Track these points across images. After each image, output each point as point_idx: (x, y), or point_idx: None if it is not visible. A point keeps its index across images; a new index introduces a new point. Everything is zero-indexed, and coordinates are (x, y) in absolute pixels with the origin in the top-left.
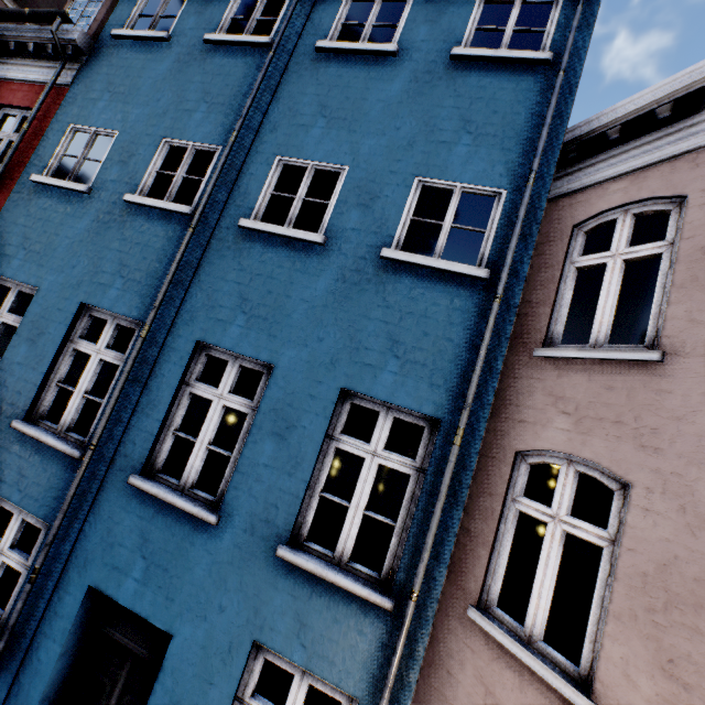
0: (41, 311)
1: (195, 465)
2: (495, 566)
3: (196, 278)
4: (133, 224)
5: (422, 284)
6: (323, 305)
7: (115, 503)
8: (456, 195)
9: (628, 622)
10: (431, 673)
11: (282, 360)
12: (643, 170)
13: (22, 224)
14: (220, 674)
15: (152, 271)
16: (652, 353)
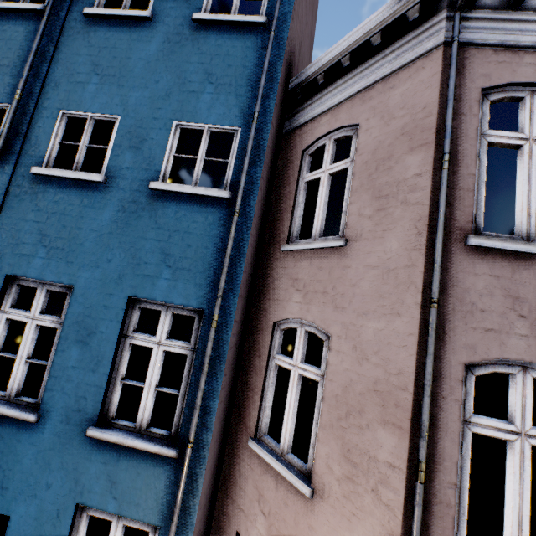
0: None
1: (17, 377)
2: (264, 407)
3: None
4: None
5: (184, 207)
6: (109, 232)
7: None
8: (205, 134)
9: (329, 430)
10: (231, 491)
11: (80, 281)
12: (338, 106)
13: None
14: (52, 535)
15: None
16: (340, 240)
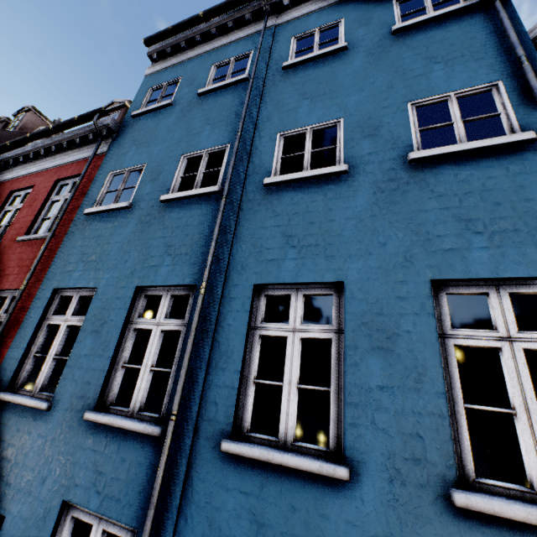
0: (101, 304)
1: (290, 411)
2: None
3: (237, 234)
4: (171, 215)
5: (465, 167)
6: (370, 216)
7: (209, 482)
8: (453, 100)
9: None
10: None
11: (350, 274)
12: None
13: (79, 245)
14: None
15: (195, 242)
16: None
